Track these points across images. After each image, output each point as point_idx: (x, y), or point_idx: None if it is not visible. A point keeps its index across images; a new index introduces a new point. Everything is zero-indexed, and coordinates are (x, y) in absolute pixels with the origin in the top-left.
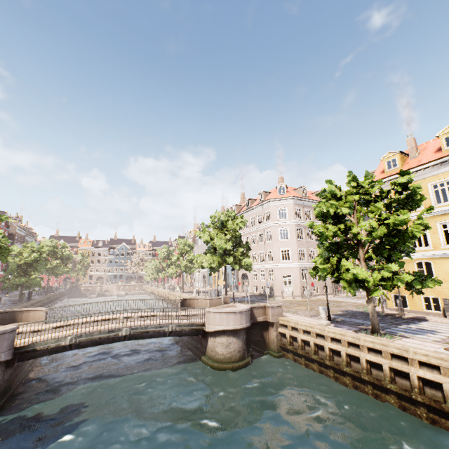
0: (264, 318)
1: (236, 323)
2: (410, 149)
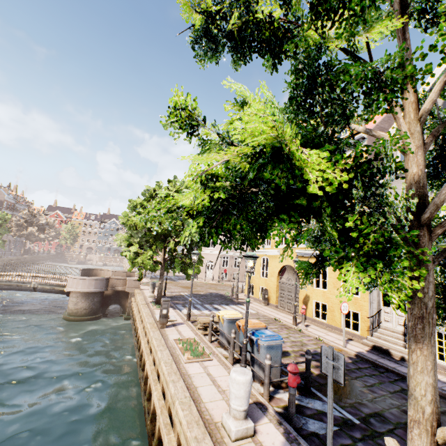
0: (124, 289)
1: (84, 287)
2: None
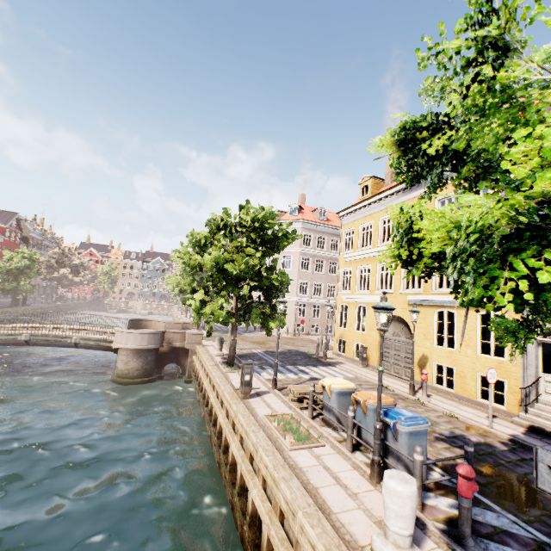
0: (182, 345)
1: (135, 343)
2: (386, 173)
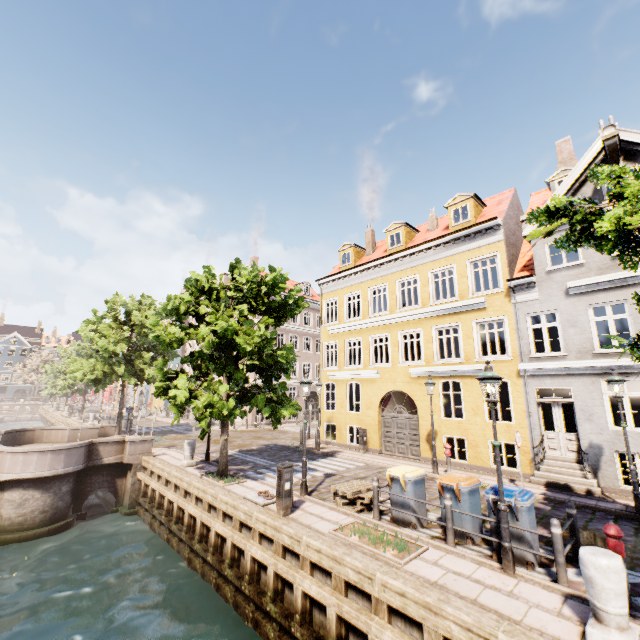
0: (119, 459)
1: (41, 468)
2: (367, 243)
